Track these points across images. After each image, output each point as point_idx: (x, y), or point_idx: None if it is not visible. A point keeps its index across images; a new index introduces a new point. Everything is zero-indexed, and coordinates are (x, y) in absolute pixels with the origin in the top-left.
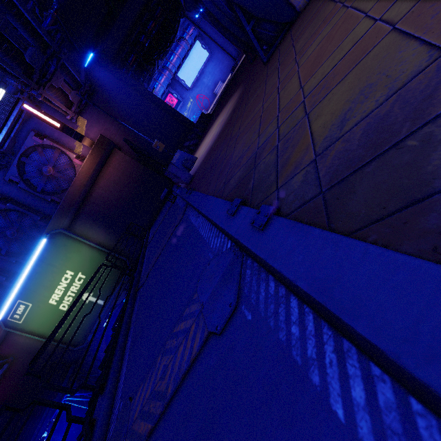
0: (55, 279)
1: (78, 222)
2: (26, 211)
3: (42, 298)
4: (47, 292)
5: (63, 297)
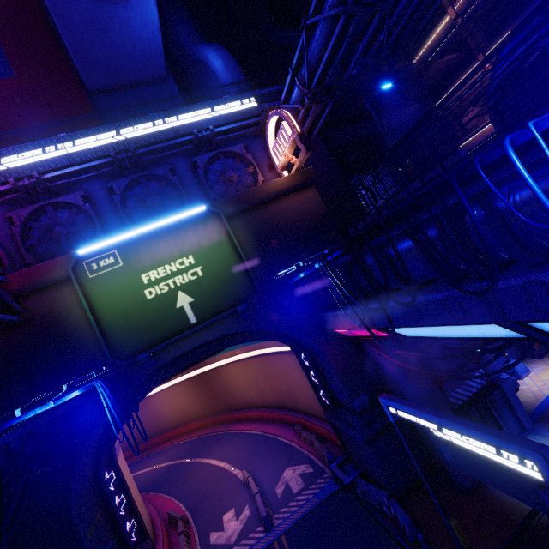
0: (171, 255)
1: (236, 221)
2: (184, 192)
3: (139, 265)
4: (151, 263)
5: (160, 280)
